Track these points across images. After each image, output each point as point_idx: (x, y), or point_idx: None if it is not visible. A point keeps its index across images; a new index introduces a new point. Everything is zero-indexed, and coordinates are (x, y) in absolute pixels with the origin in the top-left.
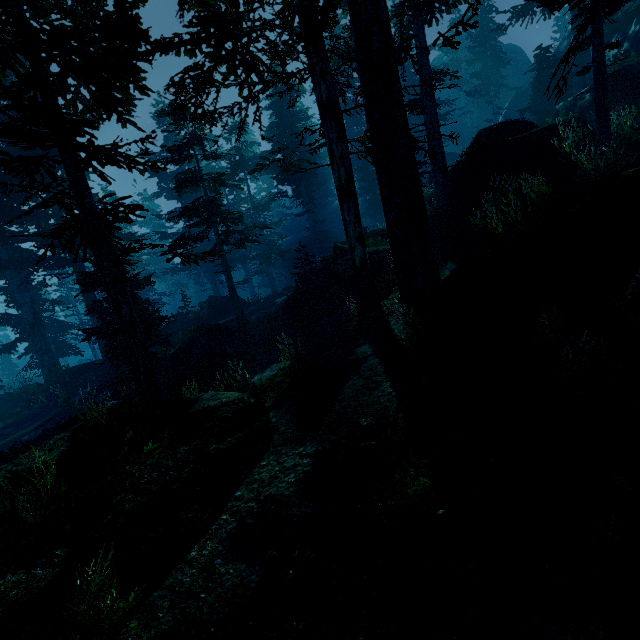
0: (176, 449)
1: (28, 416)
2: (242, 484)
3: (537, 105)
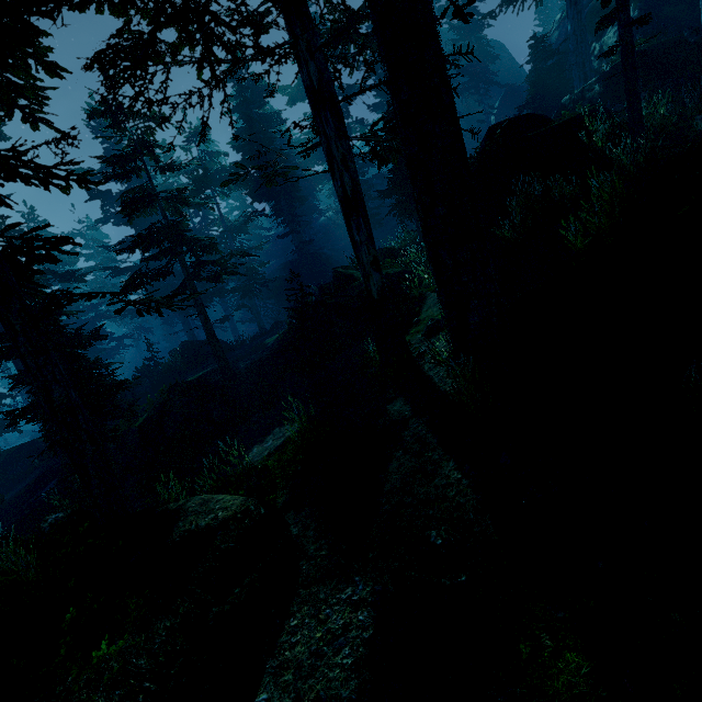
0: (152, 627)
1: None
2: (267, 674)
3: (536, 101)
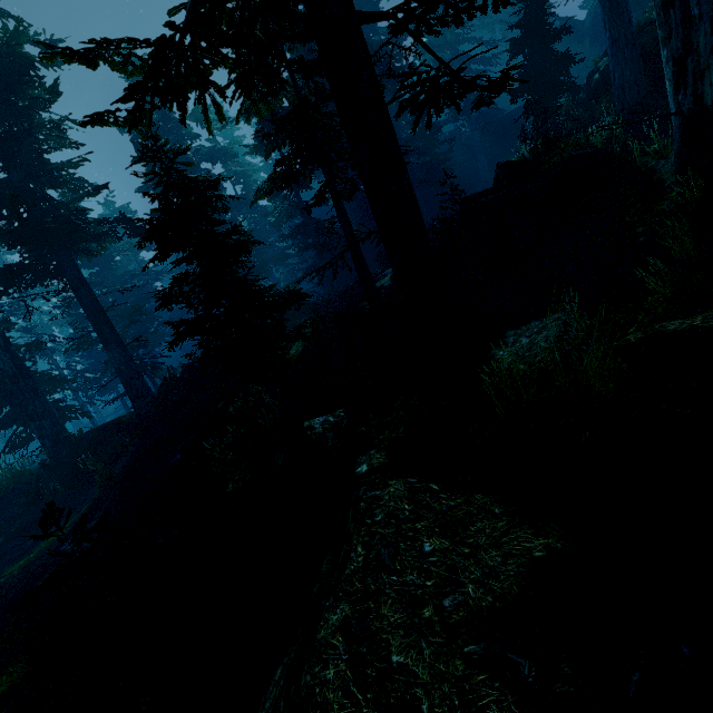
0: None
1: (39, 515)
2: None
3: (640, 3)
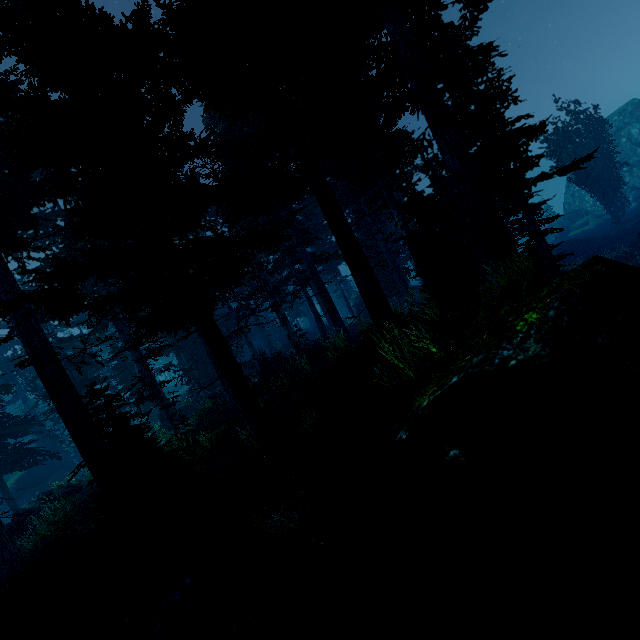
0: None
1: None
2: None
3: None
